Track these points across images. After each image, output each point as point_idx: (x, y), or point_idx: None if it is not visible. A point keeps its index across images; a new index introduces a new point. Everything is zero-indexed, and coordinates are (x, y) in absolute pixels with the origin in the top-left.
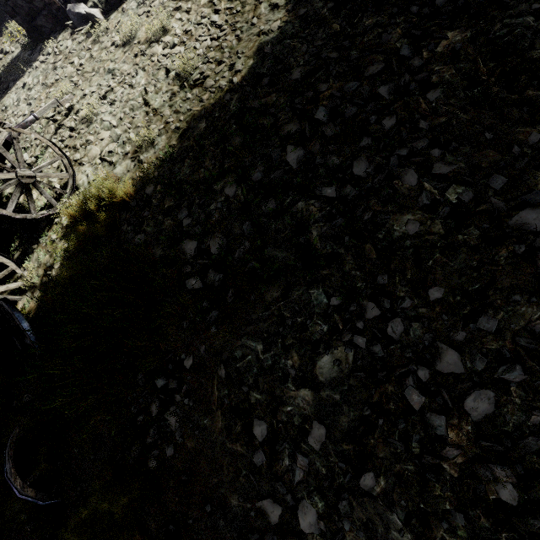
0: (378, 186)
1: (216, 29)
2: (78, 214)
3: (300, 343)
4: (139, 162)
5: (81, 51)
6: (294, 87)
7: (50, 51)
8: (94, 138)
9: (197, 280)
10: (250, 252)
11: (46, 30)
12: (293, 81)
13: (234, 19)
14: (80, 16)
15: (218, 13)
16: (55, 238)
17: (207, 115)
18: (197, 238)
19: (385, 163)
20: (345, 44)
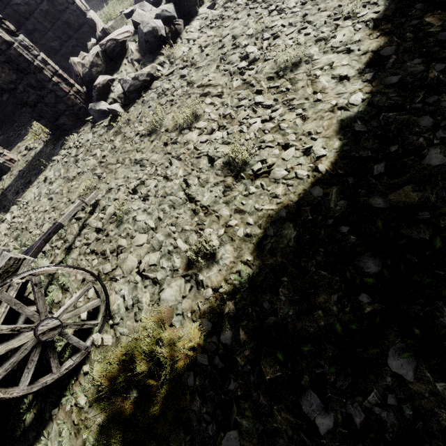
0: None
1: (263, 109)
2: (119, 371)
3: None
4: (198, 283)
5: (102, 142)
6: None
7: (71, 145)
8: (128, 243)
9: None
10: None
11: (68, 127)
12: None
13: (286, 97)
14: (101, 112)
15: (260, 93)
16: (84, 403)
17: (290, 216)
18: None
19: None
20: None
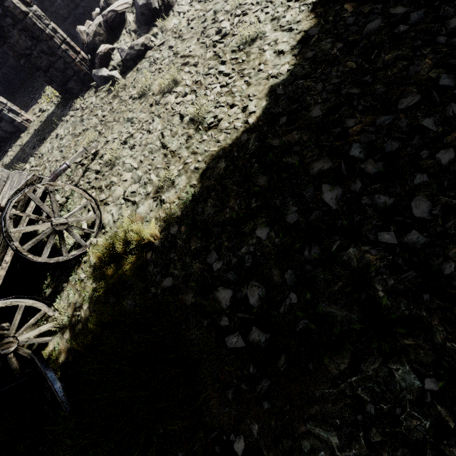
0: (452, 231)
1: (224, 77)
2: (106, 255)
3: (392, 441)
4: (161, 201)
5: (103, 104)
6: (318, 124)
7: (78, 107)
8: (118, 179)
9: (238, 337)
10: (297, 306)
11: (75, 91)
12: (316, 119)
13: (241, 67)
14: (102, 78)
15: (224, 64)
16: (83, 277)
17: (225, 154)
18: (231, 286)
19: (453, 202)
20: (366, 79)
